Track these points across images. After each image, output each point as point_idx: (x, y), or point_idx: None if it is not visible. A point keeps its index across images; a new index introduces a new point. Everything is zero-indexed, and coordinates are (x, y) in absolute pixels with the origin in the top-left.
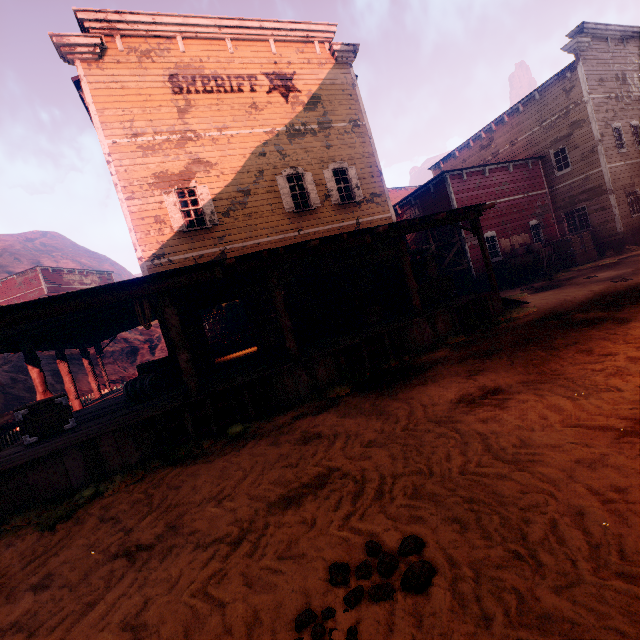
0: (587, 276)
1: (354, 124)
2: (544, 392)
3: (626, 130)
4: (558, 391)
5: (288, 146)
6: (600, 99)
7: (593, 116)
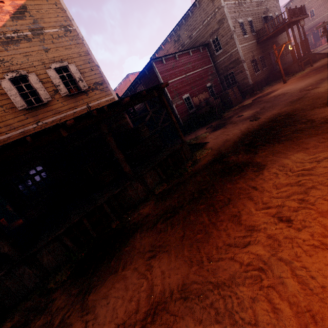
0: (238, 115)
1: (65, 29)
2: (195, 327)
3: (246, 23)
4: (208, 326)
5: (4, 52)
6: (230, 4)
7: (228, 15)
